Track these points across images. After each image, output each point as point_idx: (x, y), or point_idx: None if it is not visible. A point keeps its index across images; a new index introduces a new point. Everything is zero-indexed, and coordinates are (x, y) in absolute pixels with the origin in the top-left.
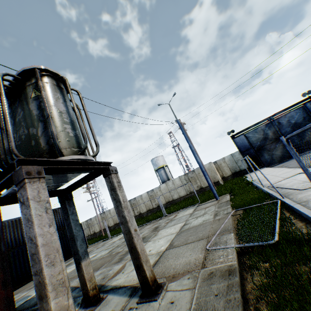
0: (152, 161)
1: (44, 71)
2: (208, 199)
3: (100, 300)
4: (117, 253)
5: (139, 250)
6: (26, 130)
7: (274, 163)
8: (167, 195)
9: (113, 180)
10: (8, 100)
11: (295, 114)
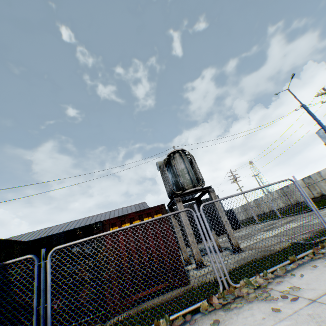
0: (317, 133)
1: (174, 152)
2: None
3: (221, 251)
4: (248, 235)
5: (228, 231)
6: (175, 178)
7: None
8: None
9: (211, 196)
10: (167, 164)
11: None
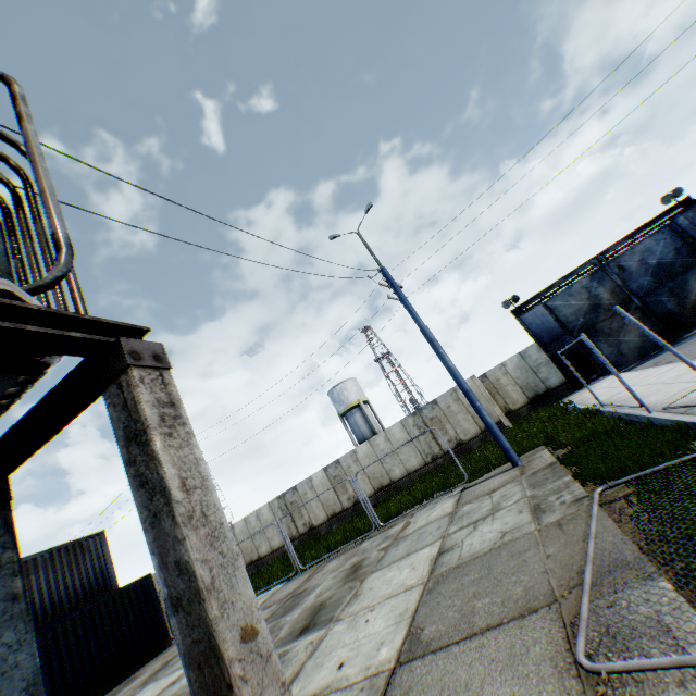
0: (332, 394)
1: None
2: (486, 470)
3: None
4: None
5: None
6: None
7: (626, 364)
8: (375, 470)
9: (139, 392)
10: None
11: (656, 245)
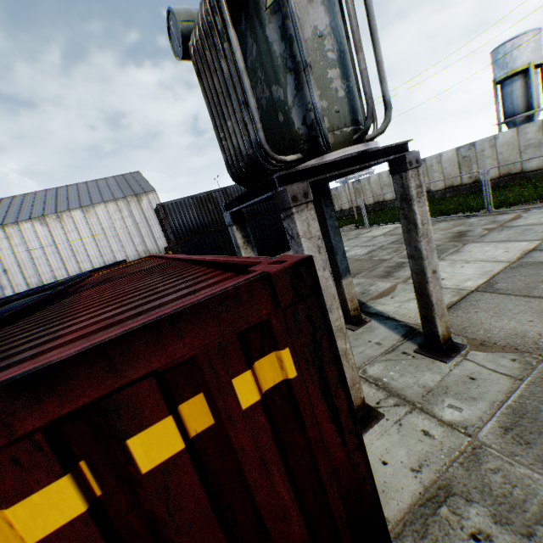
0: (495, 55)
1: None
2: None
3: (363, 323)
4: (382, 262)
5: (434, 301)
6: (266, 91)
7: None
8: (508, 158)
9: (410, 183)
10: None
11: None
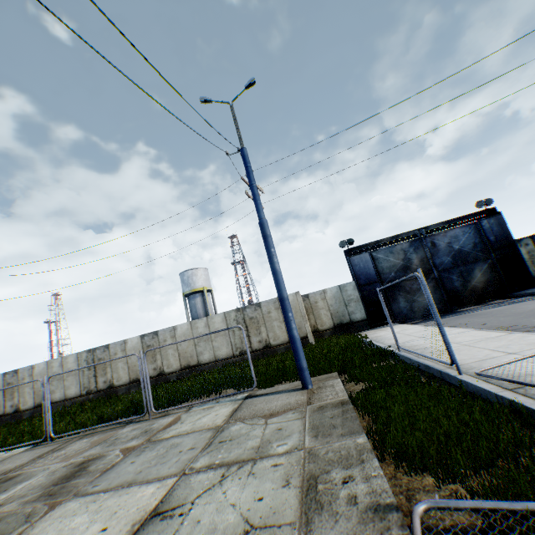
0: (183, 275)
1: None
2: (278, 380)
3: None
4: None
5: None
6: None
7: (414, 319)
8: (188, 350)
9: None
10: None
11: (462, 235)
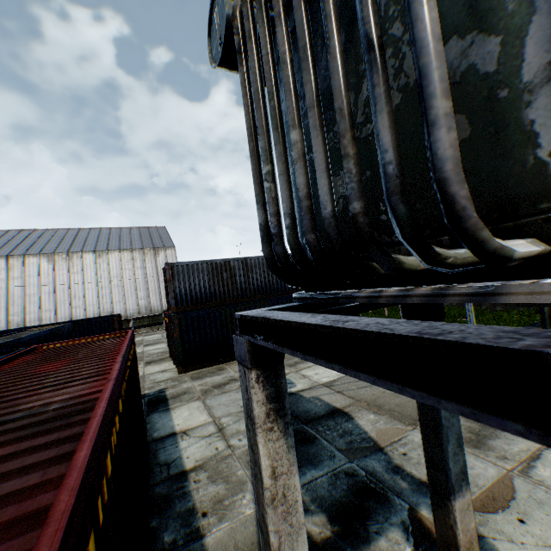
0: None
1: None
2: None
3: None
4: None
5: None
6: (411, 65)
7: None
8: None
9: None
10: None
11: None
